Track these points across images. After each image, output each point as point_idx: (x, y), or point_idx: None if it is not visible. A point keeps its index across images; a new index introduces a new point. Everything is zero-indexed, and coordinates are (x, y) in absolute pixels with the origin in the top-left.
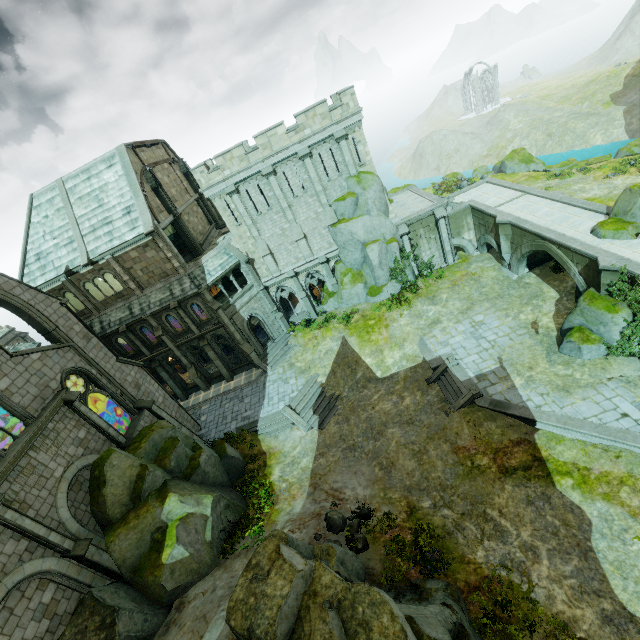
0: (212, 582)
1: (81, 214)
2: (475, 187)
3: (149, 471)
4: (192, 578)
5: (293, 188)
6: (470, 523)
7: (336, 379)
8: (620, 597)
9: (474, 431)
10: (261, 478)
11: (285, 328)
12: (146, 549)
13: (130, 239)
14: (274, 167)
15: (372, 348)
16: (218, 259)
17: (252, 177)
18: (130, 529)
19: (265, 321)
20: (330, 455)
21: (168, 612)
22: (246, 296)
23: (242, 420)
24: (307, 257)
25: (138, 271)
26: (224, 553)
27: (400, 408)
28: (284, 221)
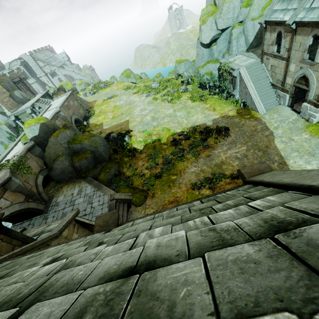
0: None
1: None
2: (65, 95)
3: None
4: None
5: None
6: None
7: None
8: None
9: None
10: None
11: None
12: None
13: None
14: None
15: None
16: None
17: None
18: None
19: None
20: None
21: None
22: None
23: None
24: None
25: None
26: None
27: None
28: None
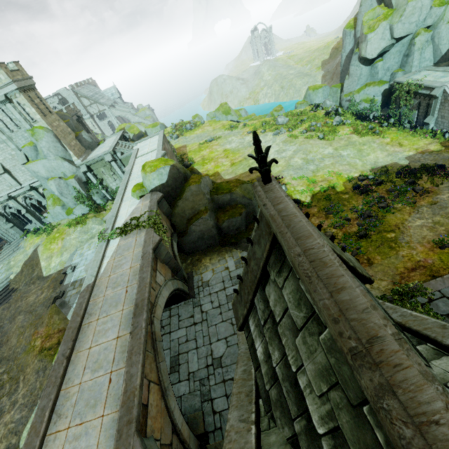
0: None
1: None
2: (153, 137)
3: None
4: None
5: None
6: (9, 384)
7: (21, 276)
8: (23, 435)
9: (48, 321)
10: None
11: (18, 234)
12: None
13: None
14: None
15: (48, 255)
16: None
17: None
18: None
19: None
20: None
21: None
22: None
23: None
24: (16, 186)
25: None
26: None
27: (35, 301)
28: None
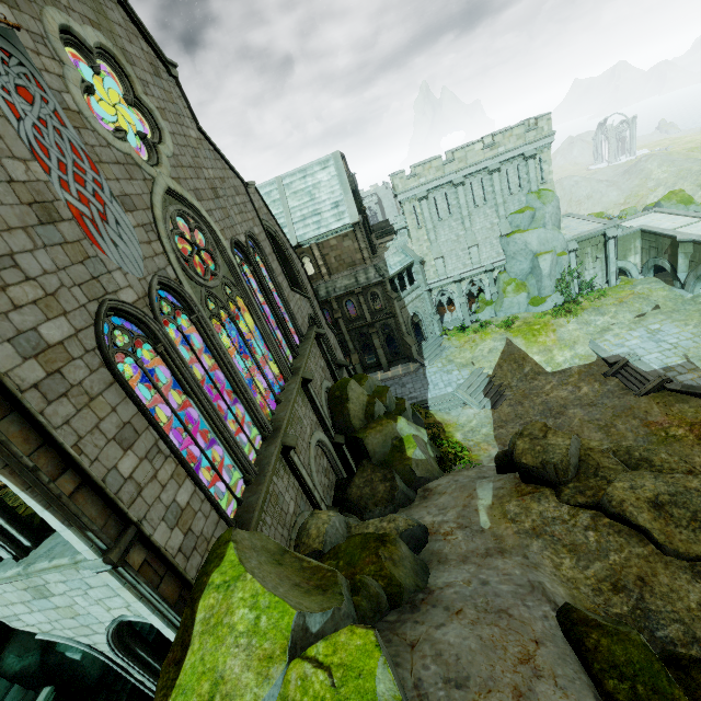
0: (449, 479)
1: (294, 205)
2: (642, 216)
3: (376, 400)
4: (429, 476)
5: (476, 199)
6: None
7: (503, 372)
8: None
9: (665, 410)
10: (444, 438)
11: (439, 331)
12: (388, 450)
13: (335, 228)
14: (464, 179)
15: (540, 348)
16: (397, 256)
17: (442, 186)
18: (377, 432)
19: (423, 321)
20: (509, 427)
21: (416, 493)
22: (413, 294)
23: (409, 399)
24: (475, 264)
25: (332, 258)
26: (444, 470)
27: (578, 395)
28: (460, 228)
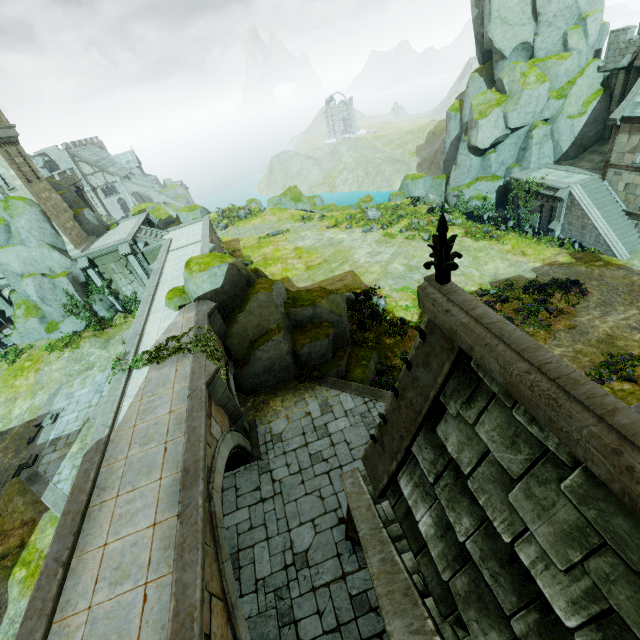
0: None
1: None
2: (193, 224)
3: None
4: None
5: None
6: None
7: None
8: None
9: (4, 508)
10: None
11: None
12: None
13: None
14: None
15: (9, 396)
16: None
17: None
18: None
19: None
20: None
21: None
22: None
23: None
24: None
25: None
26: None
27: None
28: None
